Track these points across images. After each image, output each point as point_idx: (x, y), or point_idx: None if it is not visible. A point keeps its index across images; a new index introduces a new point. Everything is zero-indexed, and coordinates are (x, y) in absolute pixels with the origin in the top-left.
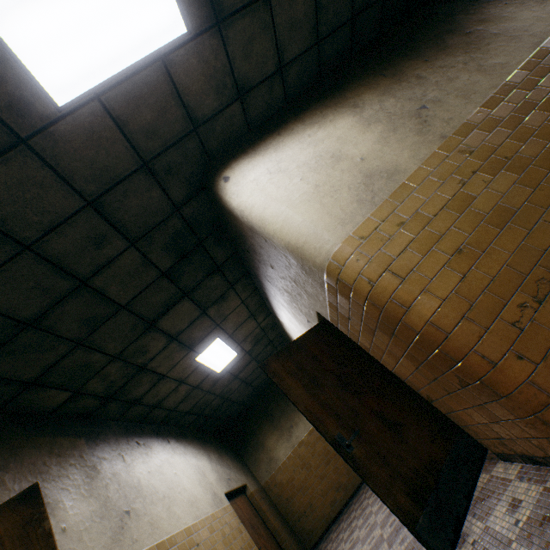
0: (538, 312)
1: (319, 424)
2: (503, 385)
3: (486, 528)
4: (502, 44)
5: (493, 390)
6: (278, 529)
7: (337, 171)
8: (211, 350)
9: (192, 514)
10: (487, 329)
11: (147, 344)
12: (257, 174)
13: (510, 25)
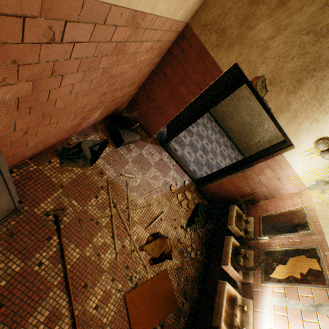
0: None
1: None
2: None
3: None
4: None
5: None
6: None
7: None
8: None
9: None
10: None
11: None
12: None
13: None
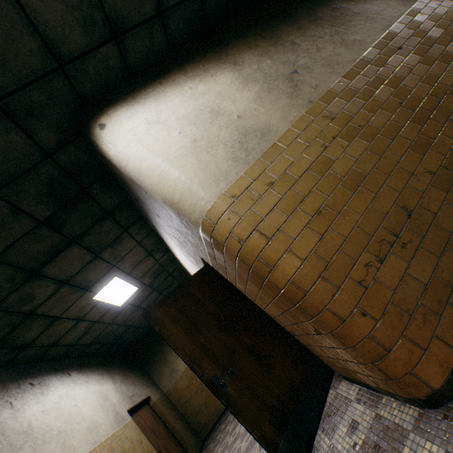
0: (380, 271)
1: (197, 368)
2: (349, 338)
3: (332, 446)
4: (361, 22)
5: (342, 341)
6: (178, 429)
7: (215, 127)
8: (110, 288)
9: (91, 440)
10: (339, 288)
11: (32, 291)
12: (135, 124)
13: (367, 7)
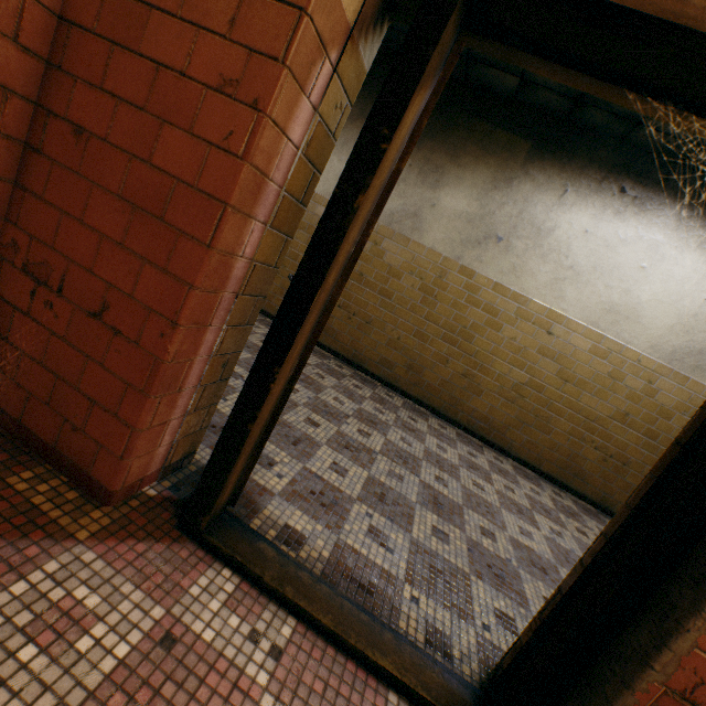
0: None
1: None
2: None
3: None
4: None
5: None
6: None
7: None
8: None
9: (590, 316)
10: None
11: None
12: None
13: None
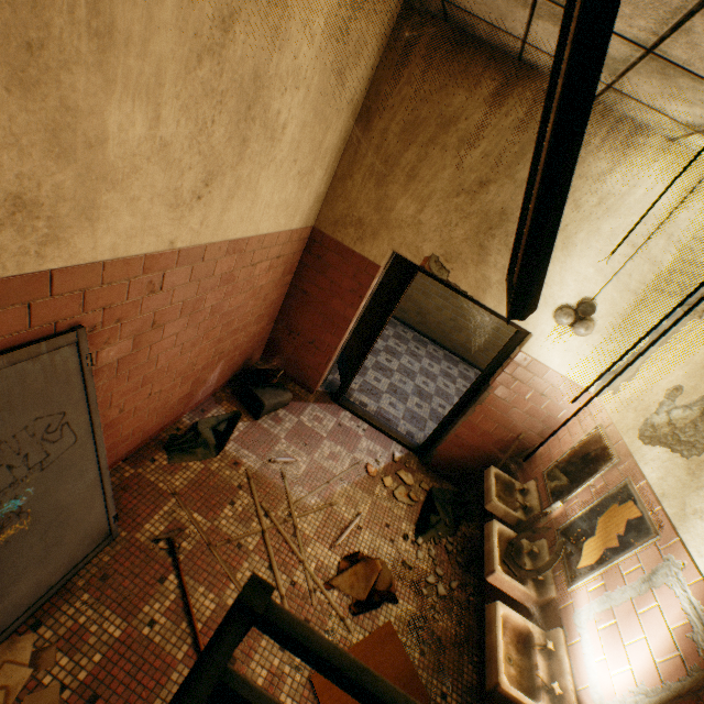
0: None
1: None
2: None
3: None
4: None
5: None
6: None
7: None
8: None
9: None
10: None
11: None
12: None
13: None
